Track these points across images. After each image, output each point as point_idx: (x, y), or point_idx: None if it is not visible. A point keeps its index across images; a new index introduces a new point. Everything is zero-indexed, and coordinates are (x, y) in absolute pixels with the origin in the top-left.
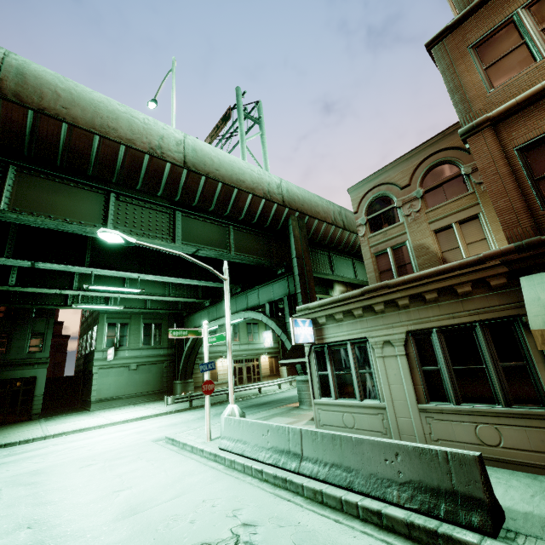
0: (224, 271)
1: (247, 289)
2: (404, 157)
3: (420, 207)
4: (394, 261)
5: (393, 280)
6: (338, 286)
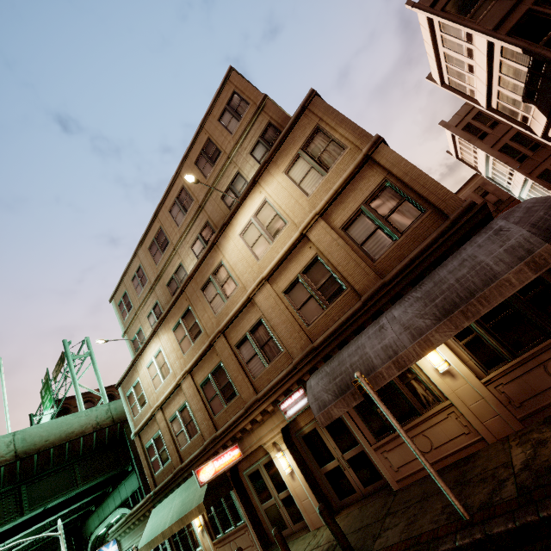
0: (58, 528)
1: (117, 486)
2: None
3: None
4: None
5: (132, 511)
6: None
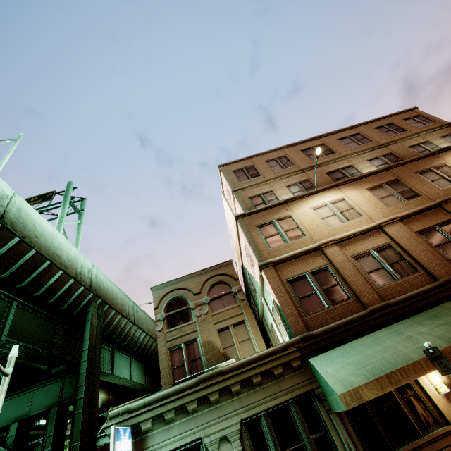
0: (9, 360)
1: None
2: (197, 273)
3: (207, 310)
4: (187, 356)
5: (226, 366)
6: (100, 393)
